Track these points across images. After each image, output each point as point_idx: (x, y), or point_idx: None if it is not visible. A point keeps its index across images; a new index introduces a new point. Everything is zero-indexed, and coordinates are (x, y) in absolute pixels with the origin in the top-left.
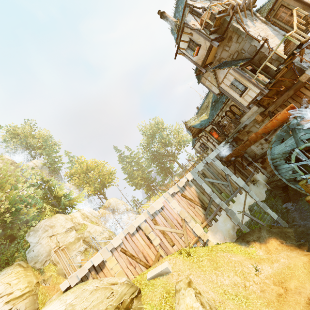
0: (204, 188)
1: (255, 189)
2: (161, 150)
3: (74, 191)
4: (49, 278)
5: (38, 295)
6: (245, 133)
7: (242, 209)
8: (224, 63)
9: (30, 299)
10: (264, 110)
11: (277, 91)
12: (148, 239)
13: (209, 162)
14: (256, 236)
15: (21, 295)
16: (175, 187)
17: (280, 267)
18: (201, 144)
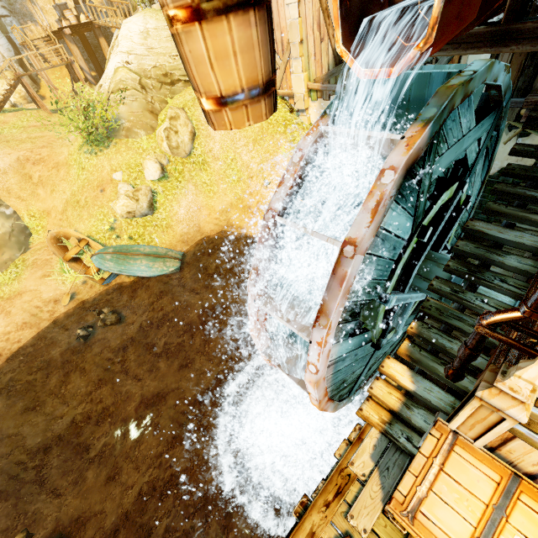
0: None
1: None
2: None
3: None
4: None
5: None
6: None
7: None
8: None
9: None
10: None
11: None
12: None
13: None
14: None
15: None
16: None
17: None
18: None
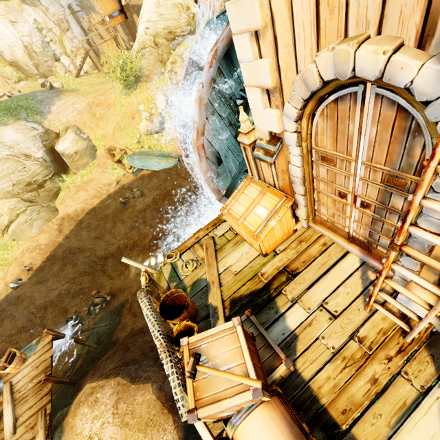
0: None
1: None
2: None
3: None
4: None
5: None
6: None
7: None
8: None
9: None
10: None
11: None
12: None
13: None
14: None
15: None
16: None
17: None
18: None
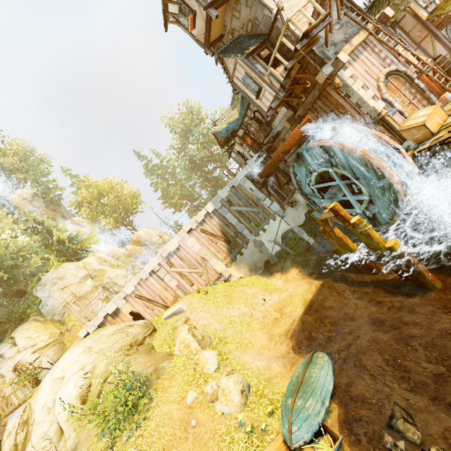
0: (228, 219)
1: (293, 213)
2: (200, 155)
3: (88, 226)
4: (72, 327)
5: (65, 342)
6: (281, 141)
7: (274, 238)
8: (236, 41)
9: (56, 347)
10: (294, 113)
11: (304, 88)
12: (164, 282)
13: (236, 186)
14: (281, 267)
15: (46, 345)
16: (193, 223)
17: (285, 296)
18: (237, 153)
